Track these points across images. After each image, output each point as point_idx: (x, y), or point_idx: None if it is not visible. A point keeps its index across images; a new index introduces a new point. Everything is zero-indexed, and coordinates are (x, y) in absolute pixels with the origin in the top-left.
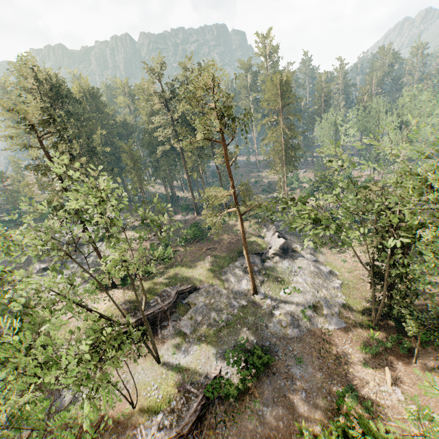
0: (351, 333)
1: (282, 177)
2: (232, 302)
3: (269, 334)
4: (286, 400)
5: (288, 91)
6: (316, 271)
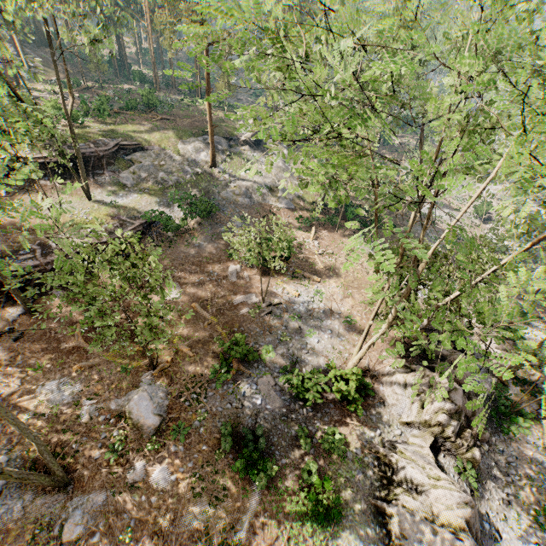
0: (297, 213)
1: None
2: (186, 168)
3: (220, 198)
4: (223, 240)
5: None
6: (283, 168)
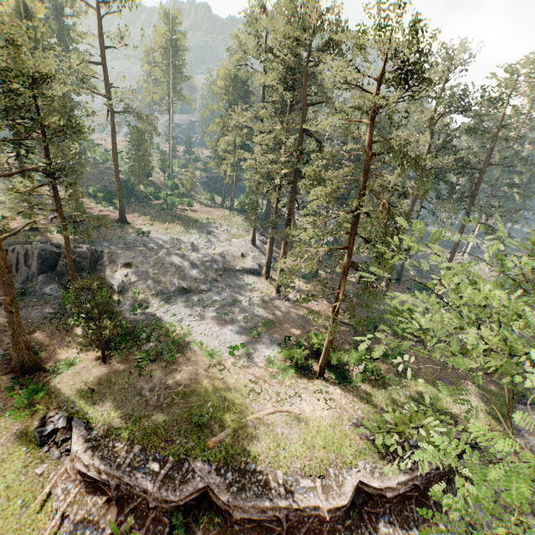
0: None
1: None
2: None
3: None
4: None
5: None
6: None
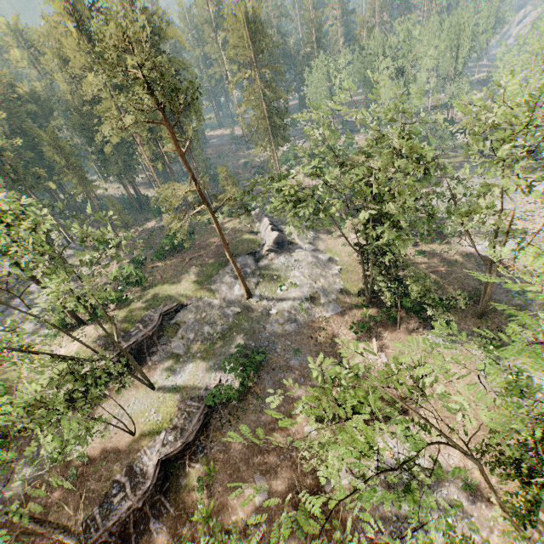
0: (347, 316)
1: (272, 154)
2: (226, 311)
3: (268, 334)
4: (286, 388)
5: (259, 31)
6: (314, 262)
